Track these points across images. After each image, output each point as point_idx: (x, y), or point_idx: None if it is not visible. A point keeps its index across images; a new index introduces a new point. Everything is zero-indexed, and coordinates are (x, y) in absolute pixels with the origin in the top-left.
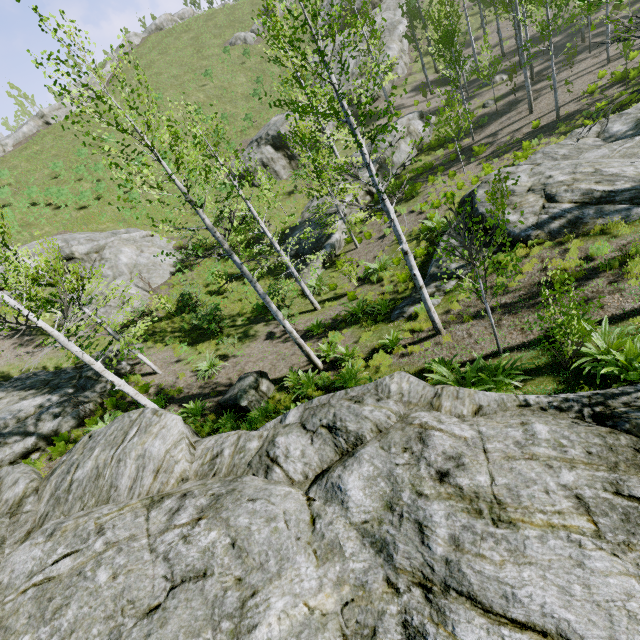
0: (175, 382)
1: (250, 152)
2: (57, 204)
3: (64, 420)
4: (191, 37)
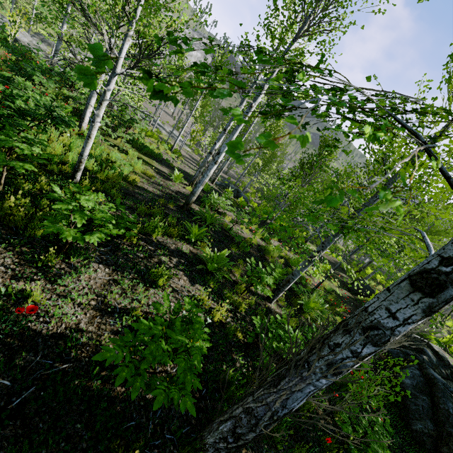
0: None
1: None
2: None
3: None
4: None
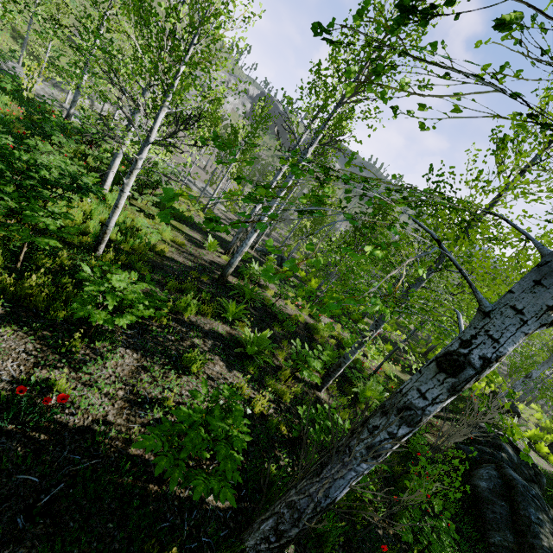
0: None
1: None
2: None
3: None
4: None
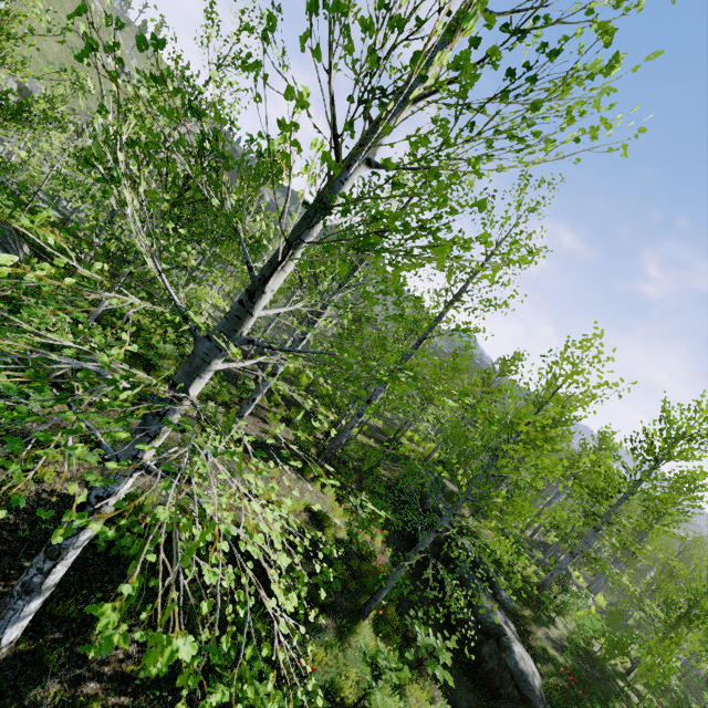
0: None
1: None
2: None
3: None
4: None
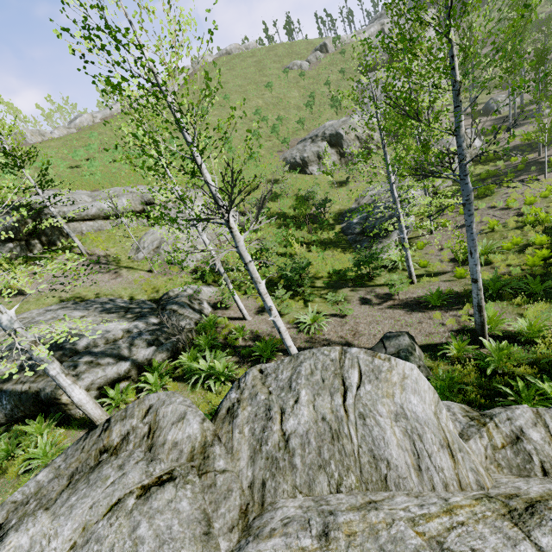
0: (271, 331)
1: (304, 146)
2: (133, 164)
3: (159, 350)
4: (255, 61)
